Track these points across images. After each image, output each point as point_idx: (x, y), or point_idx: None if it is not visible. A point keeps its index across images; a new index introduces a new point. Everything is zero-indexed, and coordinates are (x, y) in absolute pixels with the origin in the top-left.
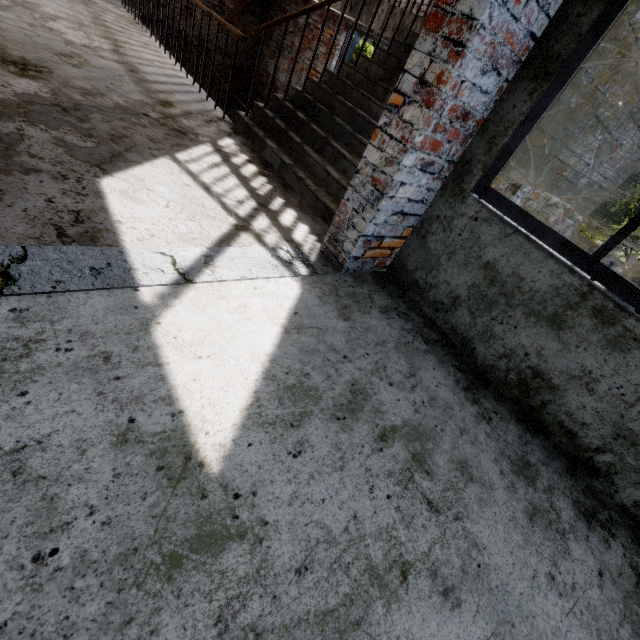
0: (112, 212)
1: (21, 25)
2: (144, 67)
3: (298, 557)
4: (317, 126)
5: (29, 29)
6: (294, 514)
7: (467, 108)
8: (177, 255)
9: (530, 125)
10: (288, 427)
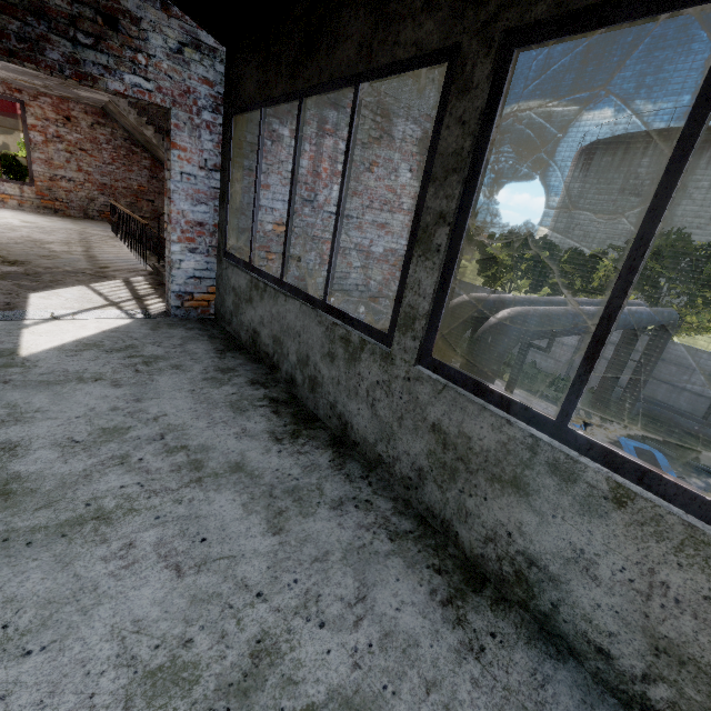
0: (29, 302)
1: (24, 248)
2: (102, 255)
3: (45, 372)
4: None
5: (29, 249)
6: (53, 366)
7: (198, 221)
8: (57, 312)
9: (227, 220)
10: (74, 351)
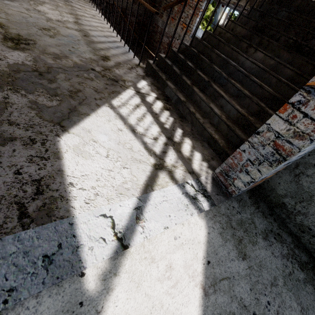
0: (66, 173)
1: (21, 10)
2: (92, 32)
3: None
4: (201, 72)
5: (25, 12)
6: None
7: None
8: (115, 214)
9: None
10: None
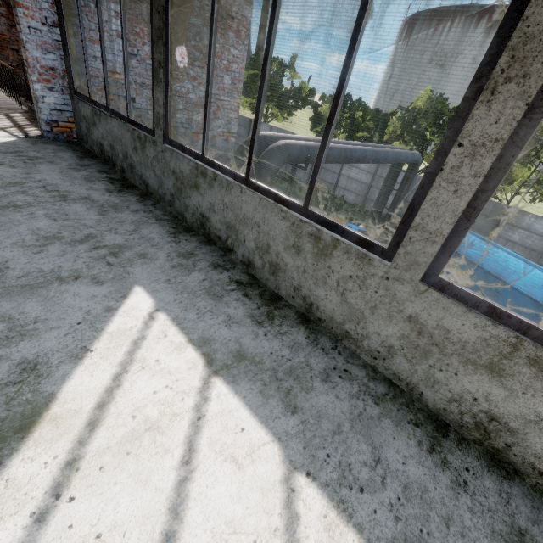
0: None
1: None
2: None
3: None
4: None
5: None
6: None
7: (50, 66)
8: None
9: (71, 66)
10: None
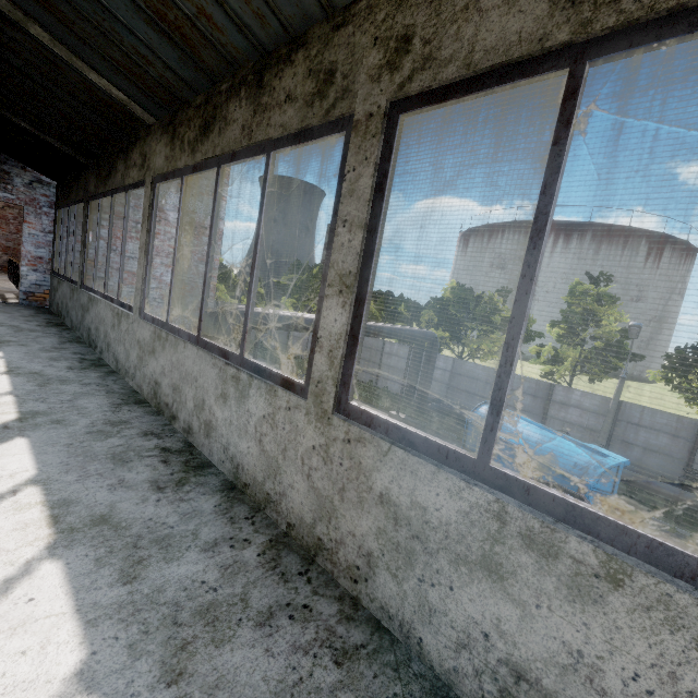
0: None
1: None
2: None
3: None
4: None
5: None
6: None
7: (39, 256)
8: None
9: (55, 256)
10: None
